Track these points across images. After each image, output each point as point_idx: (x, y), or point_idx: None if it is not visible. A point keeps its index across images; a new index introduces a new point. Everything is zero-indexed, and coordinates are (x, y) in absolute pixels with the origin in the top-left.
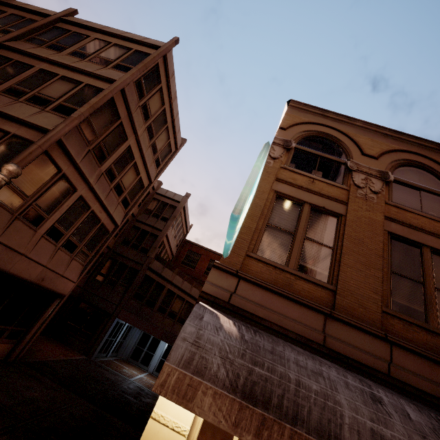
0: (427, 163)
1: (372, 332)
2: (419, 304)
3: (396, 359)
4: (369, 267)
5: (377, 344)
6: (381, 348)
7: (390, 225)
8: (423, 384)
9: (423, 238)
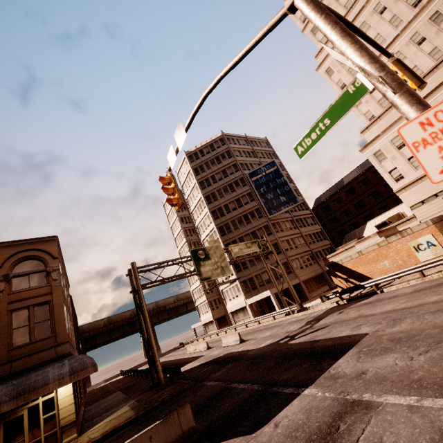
0: (34, 254)
1: (2, 363)
2: (27, 335)
3: (14, 366)
4: (0, 336)
5: (4, 367)
6: (7, 367)
7: (11, 306)
8: (26, 366)
9: (30, 302)
